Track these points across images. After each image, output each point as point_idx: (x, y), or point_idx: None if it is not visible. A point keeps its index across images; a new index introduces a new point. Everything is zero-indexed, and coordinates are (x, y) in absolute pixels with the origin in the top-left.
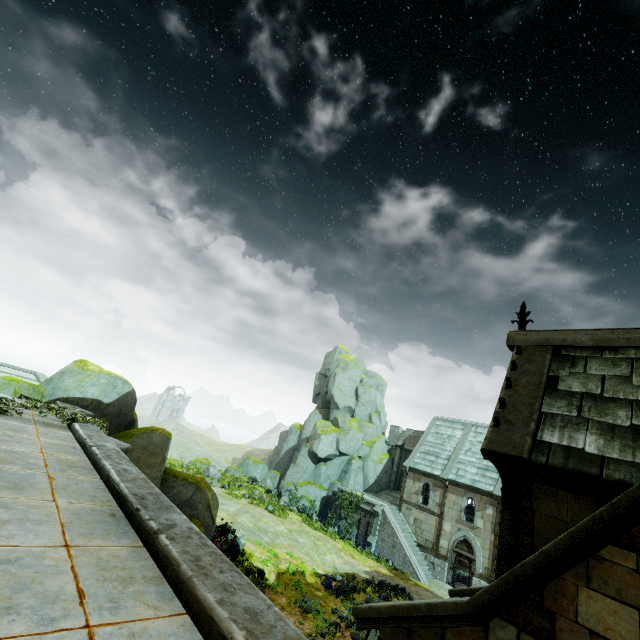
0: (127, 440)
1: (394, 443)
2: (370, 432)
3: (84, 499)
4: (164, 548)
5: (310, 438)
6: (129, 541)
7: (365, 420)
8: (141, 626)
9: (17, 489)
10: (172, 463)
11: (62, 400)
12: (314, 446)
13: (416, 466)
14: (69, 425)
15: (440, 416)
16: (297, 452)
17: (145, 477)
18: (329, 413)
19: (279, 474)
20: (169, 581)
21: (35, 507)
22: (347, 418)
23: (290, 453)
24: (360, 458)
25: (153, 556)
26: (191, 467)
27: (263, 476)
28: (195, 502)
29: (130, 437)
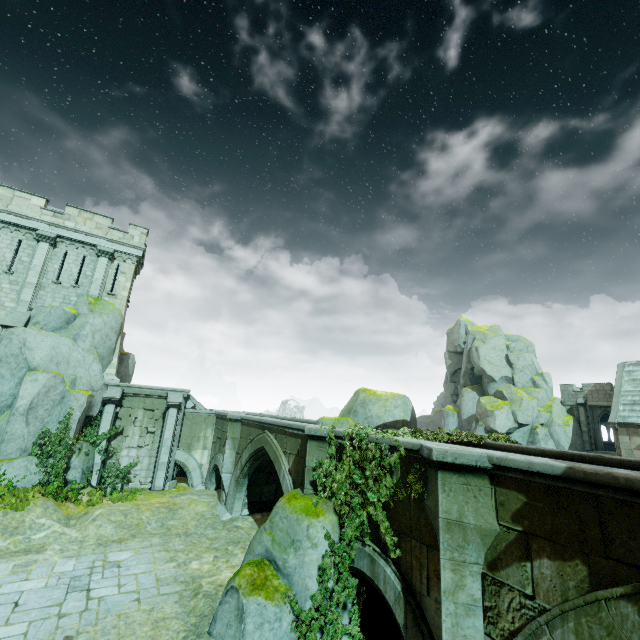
0: None
1: (572, 402)
2: (541, 397)
3: None
4: None
5: (479, 417)
6: None
7: (528, 386)
8: None
9: None
10: None
11: (382, 427)
12: (490, 424)
13: (627, 420)
14: (481, 444)
15: (626, 362)
16: None
17: None
18: (482, 388)
19: None
20: None
21: None
22: (512, 388)
23: None
24: (542, 425)
25: None
26: None
27: None
28: None
29: None
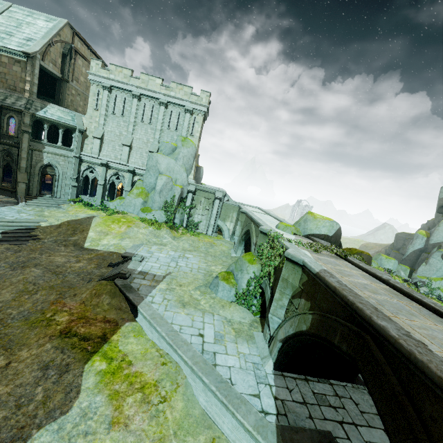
0: None
1: None
2: None
3: (442, 324)
4: None
5: (442, 245)
6: None
7: None
8: None
9: (413, 315)
10: None
11: (310, 235)
12: None
13: None
14: (344, 258)
15: None
16: (425, 254)
17: None
18: None
19: (409, 268)
20: None
21: (439, 330)
22: None
23: (416, 253)
24: None
25: None
26: None
27: (394, 268)
28: None
29: None
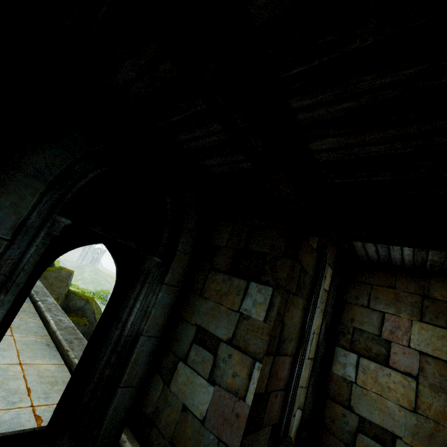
0: (46, 273)
1: None
2: None
3: None
4: (39, 305)
5: None
6: (28, 304)
7: None
8: (24, 319)
9: None
10: (83, 291)
11: None
12: None
13: None
14: None
15: None
16: None
17: (43, 286)
18: None
19: None
20: (38, 313)
21: None
22: None
23: None
24: None
25: (35, 307)
26: (96, 294)
27: None
28: (85, 309)
29: (48, 271)
